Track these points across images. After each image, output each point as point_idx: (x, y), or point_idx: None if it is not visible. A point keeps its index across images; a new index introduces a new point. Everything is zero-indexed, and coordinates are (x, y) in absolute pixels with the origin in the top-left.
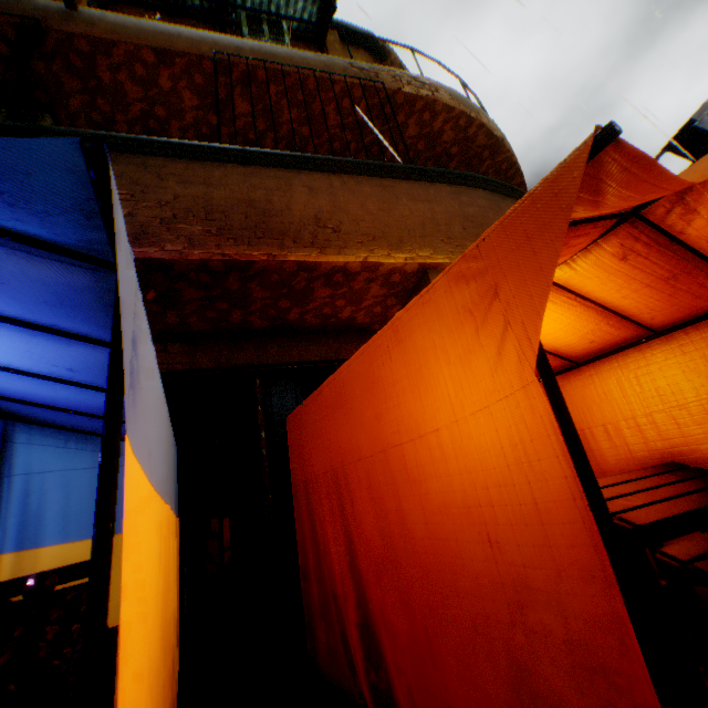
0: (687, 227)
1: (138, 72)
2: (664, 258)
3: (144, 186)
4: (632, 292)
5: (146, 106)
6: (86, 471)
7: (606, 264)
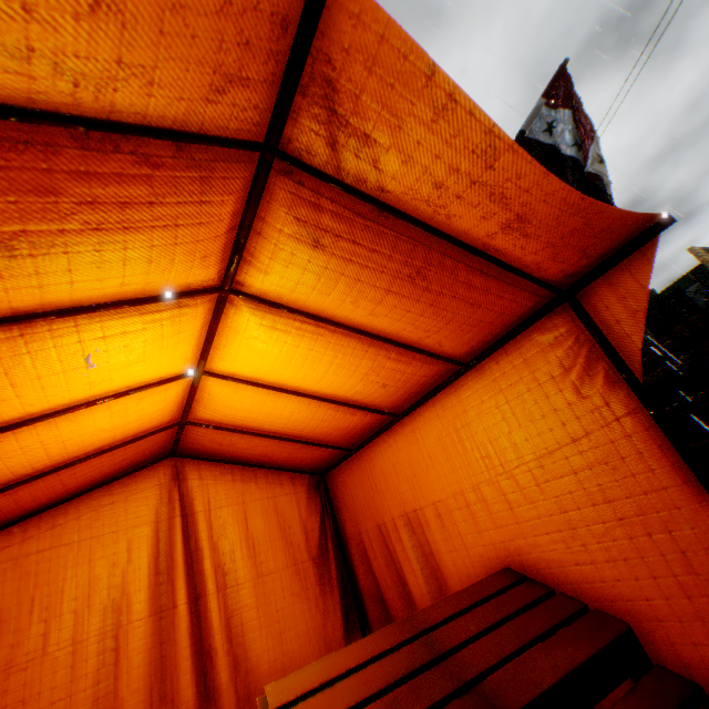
0: (384, 175)
1: None
2: (387, 240)
3: None
4: (377, 304)
5: None
6: None
7: (301, 258)
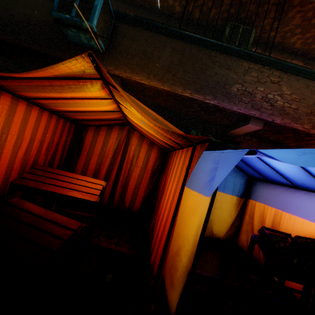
0: None
1: (307, 15)
2: None
3: (303, 95)
4: None
5: (293, 28)
6: (231, 176)
7: None
